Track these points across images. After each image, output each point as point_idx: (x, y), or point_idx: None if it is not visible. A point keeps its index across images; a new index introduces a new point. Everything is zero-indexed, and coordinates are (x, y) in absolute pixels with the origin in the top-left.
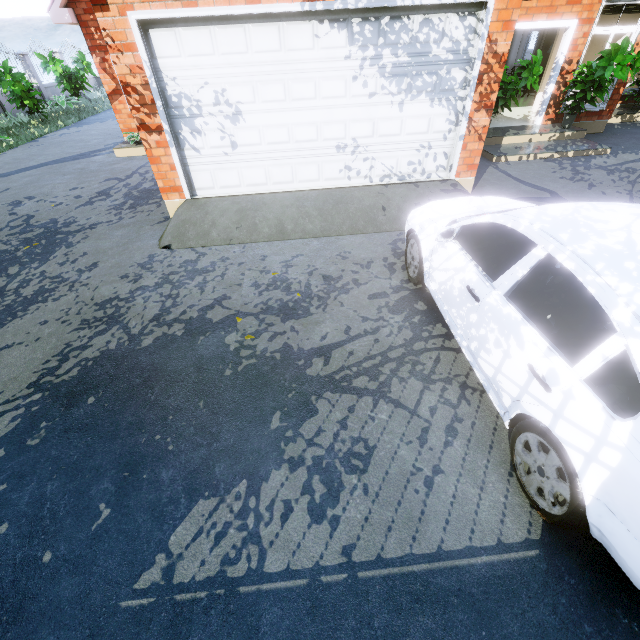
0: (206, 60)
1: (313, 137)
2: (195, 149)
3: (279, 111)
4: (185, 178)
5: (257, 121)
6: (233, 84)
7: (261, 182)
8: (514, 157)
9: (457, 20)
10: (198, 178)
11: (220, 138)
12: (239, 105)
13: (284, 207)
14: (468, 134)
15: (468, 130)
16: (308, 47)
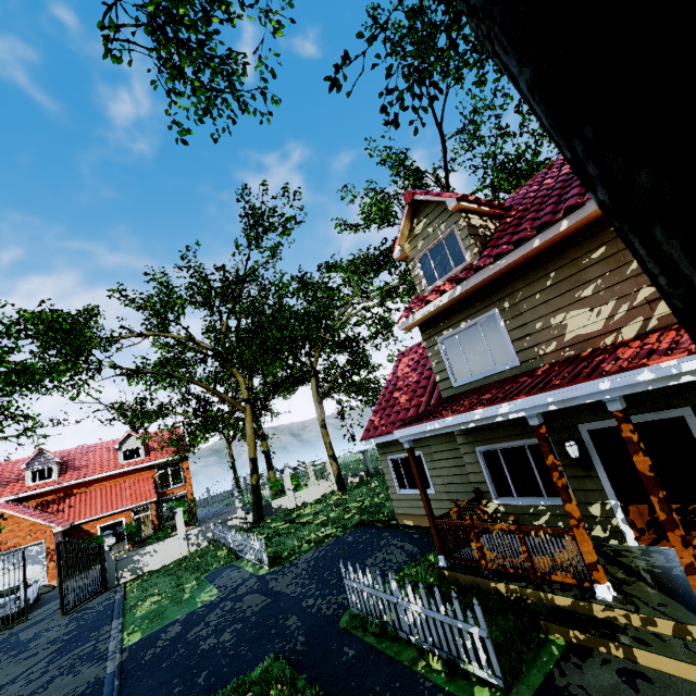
0: None
1: None
2: None
3: None
4: None
5: None
6: None
7: None
8: (99, 565)
9: (37, 546)
10: None
11: None
12: None
13: None
14: (49, 569)
15: (49, 568)
16: None
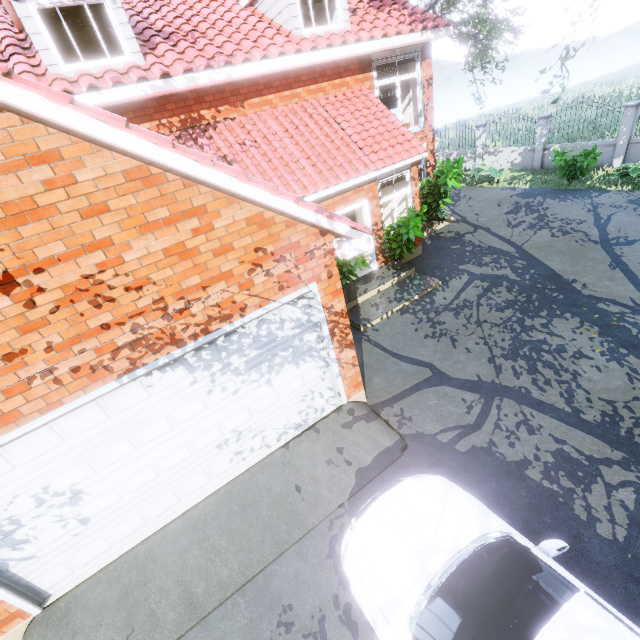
0: (5, 478)
1: (186, 455)
2: (27, 558)
3: (132, 461)
4: (24, 593)
5: (107, 484)
6: (57, 475)
7: (139, 526)
8: (377, 320)
9: (290, 307)
10: (45, 579)
11: (61, 527)
12: (75, 486)
13: (182, 553)
14: (342, 368)
15: (341, 366)
16: (143, 398)
